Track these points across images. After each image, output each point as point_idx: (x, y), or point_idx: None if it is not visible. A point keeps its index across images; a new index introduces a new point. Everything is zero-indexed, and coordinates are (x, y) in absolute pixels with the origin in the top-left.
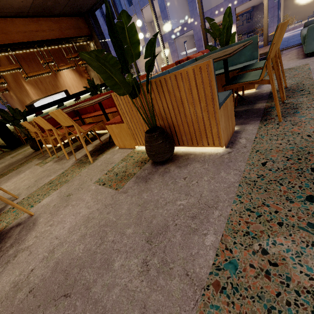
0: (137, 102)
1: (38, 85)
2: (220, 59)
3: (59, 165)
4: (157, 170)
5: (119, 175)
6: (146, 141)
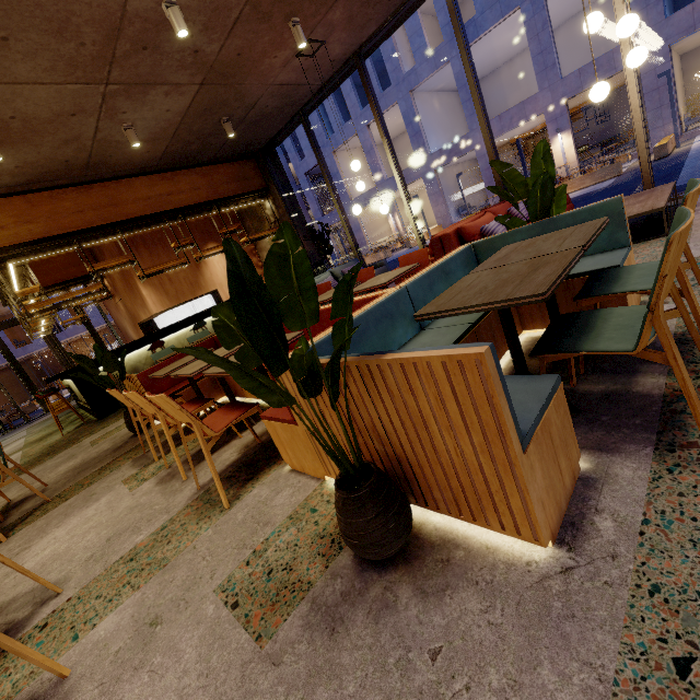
0: (321, 394)
1: (163, 285)
2: (520, 302)
3: (163, 495)
4: (366, 587)
5: (274, 580)
6: (337, 507)
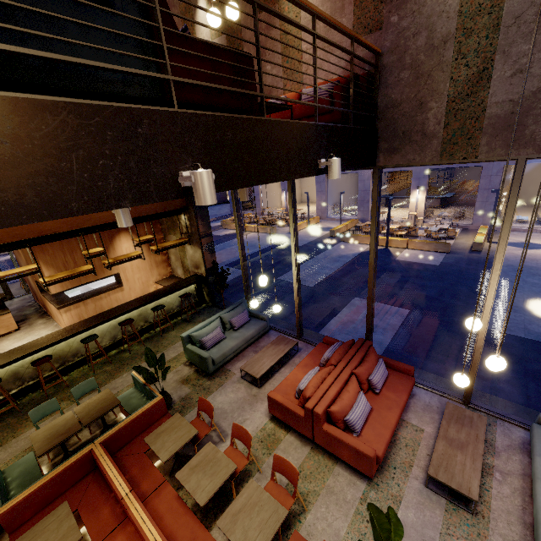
0: None
1: (67, 268)
2: None
3: None
4: None
5: None
6: None
